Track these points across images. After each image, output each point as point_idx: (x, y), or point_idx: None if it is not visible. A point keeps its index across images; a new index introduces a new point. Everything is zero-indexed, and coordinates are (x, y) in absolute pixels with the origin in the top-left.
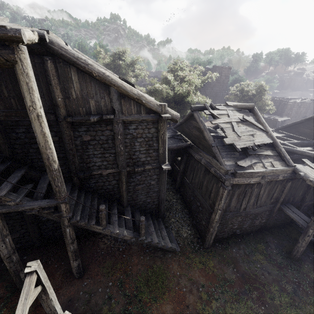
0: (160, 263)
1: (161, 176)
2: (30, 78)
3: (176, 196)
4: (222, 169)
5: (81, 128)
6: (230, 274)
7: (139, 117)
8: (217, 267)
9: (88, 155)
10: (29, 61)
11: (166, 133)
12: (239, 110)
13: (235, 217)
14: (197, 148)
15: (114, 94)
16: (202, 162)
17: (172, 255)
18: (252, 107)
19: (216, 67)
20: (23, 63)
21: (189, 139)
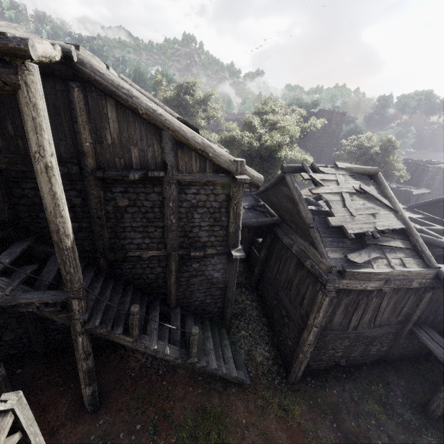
0: (217, 401)
1: (230, 266)
2: (38, 111)
3: (252, 295)
4: (322, 263)
5: (116, 188)
6: (327, 432)
7: (202, 177)
8: (306, 417)
9: (123, 228)
10: (39, 86)
11: (241, 203)
12: (354, 176)
13: (339, 339)
14: (287, 228)
15: (167, 142)
16: (293, 250)
17: (237, 389)
18: (375, 173)
19: (324, 112)
20: (30, 88)
21: (276, 213)
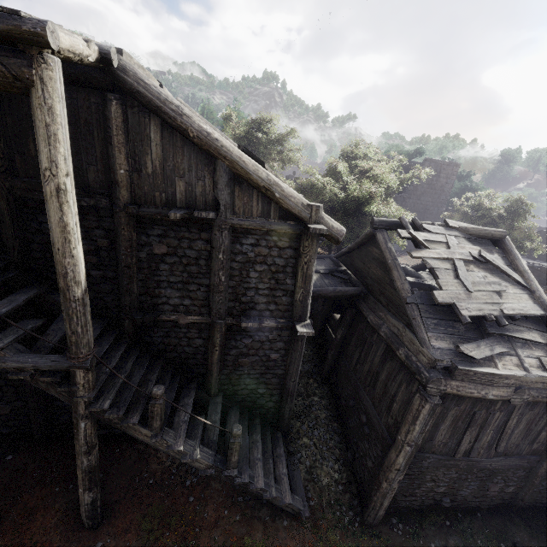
0: (260, 536)
1: (293, 346)
2: (54, 117)
3: (322, 389)
4: (423, 353)
5: (153, 230)
6: None
7: (264, 224)
8: None
9: (158, 282)
10: (59, 86)
11: (313, 261)
12: (471, 239)
13: (442, 466)
14: (375, 302)
15: (222, 175)
16: (381, 332)
17: (290, 523)
18: (502, 237)
19: (431, 162)
20: (46, 86)
21: (361, 282)
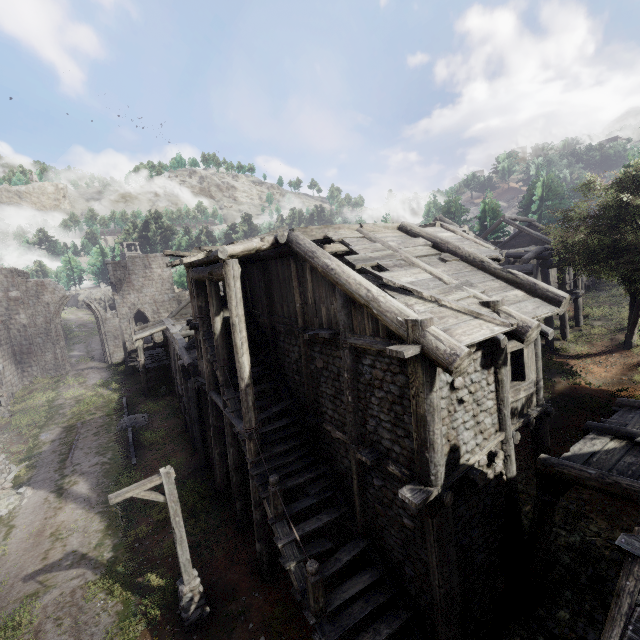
0: None
1: (424, 520)
2: (230, 288)
3: None
4: None
5: (316, 347)
6: None
7: (372, 343)
8: None
9: (322, 392)
10: (233, 272)
11: (423, 396)
12: None
13: None
14: None
15: (338, 298)
16: None
17: None
18: None
19: None
20: (227, 275)
21: None
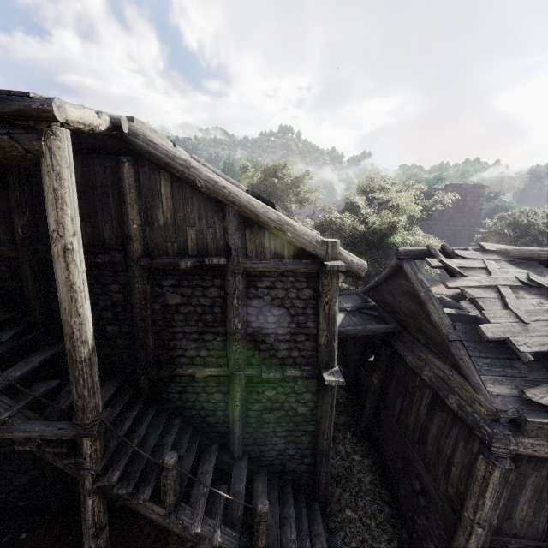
0: None
1: (322, 397)
2: (62, 182)
3: (362, 446)
4: (479, 402)
5: (167, 280)
6: None
7: (279, 265)
8: None
9: (173, 334)
10: (67, 153)
11: (335, 300)
12: (514, 261)
13: None
14: (412, 341)
15: (231, 220)
16: (424, 376)
17: None
18: None
19: (453, 187)
20: (54, 155)
21: (393, 318)
